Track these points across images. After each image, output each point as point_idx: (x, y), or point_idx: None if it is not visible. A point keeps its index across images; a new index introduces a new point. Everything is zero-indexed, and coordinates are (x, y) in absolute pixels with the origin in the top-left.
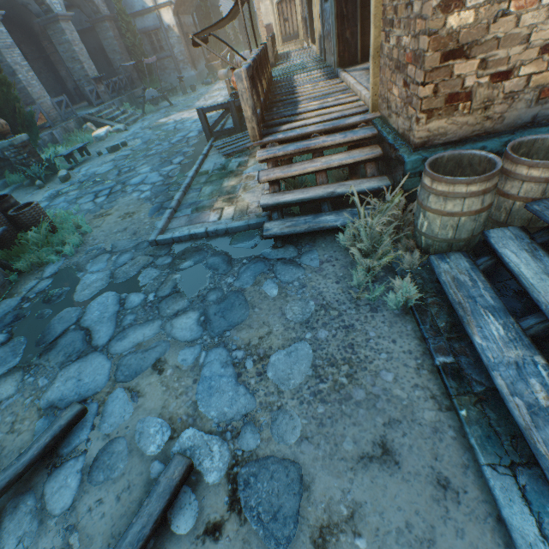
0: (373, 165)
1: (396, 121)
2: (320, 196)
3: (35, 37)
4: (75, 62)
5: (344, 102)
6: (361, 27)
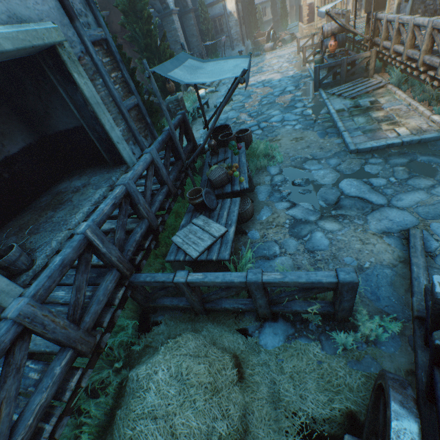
0: None
1: None
2: None
3: None
4: (177, 44)
5: None
6: None
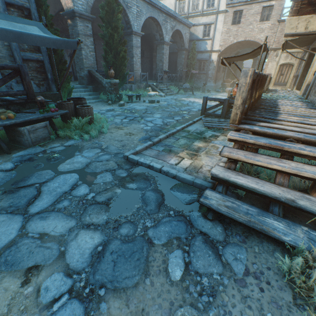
0: None
1: None
2: (275, 196)
3: (152, 49)
4: (161, 62)
5: None
6: None
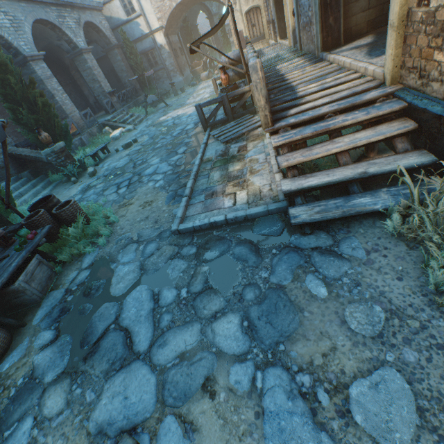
0: (404, 139)
1: (441, 89)
2: (350, 178)
3: (66, 69)
4: (95, 82)
5: (346, 80)
6: (342, 12)
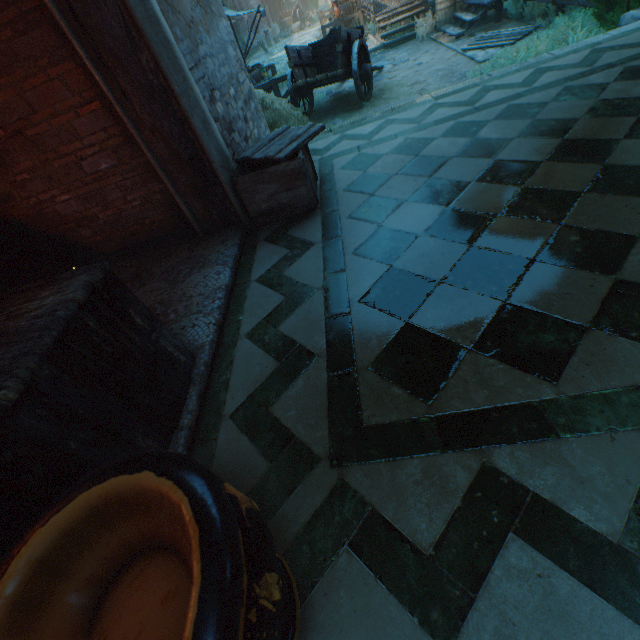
0: (422, 16)
1: None
2: (403, 28)
3: None
4: None
5: None
6: None
